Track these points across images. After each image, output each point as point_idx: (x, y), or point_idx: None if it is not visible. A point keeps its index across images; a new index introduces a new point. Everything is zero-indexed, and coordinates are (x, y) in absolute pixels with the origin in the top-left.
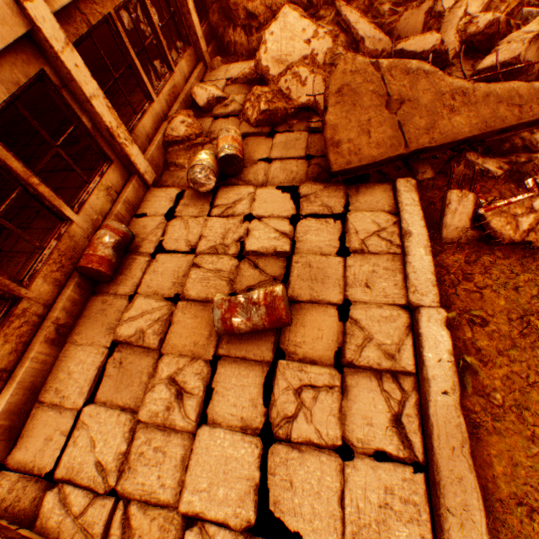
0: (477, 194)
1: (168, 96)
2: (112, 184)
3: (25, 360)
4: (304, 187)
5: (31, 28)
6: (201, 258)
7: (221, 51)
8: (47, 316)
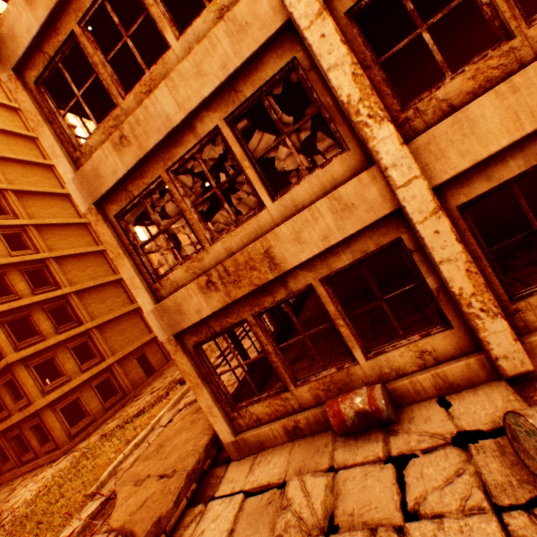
0: None
1: None
2: (432, 348)
3: (269, 424)
4: None
5: (397, 206)
6: None
7: None
8: (298, 412)
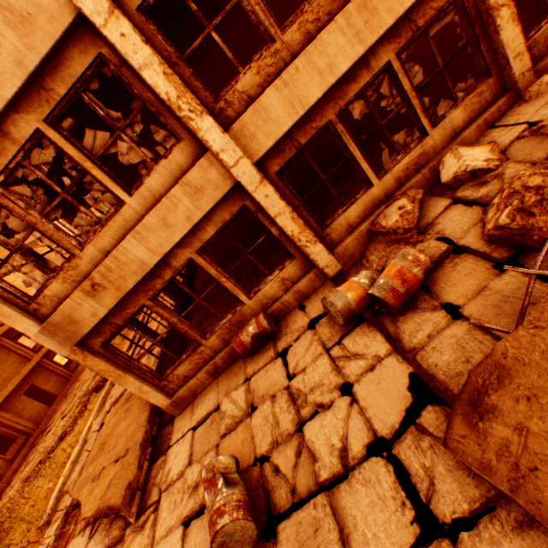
0: None
1: (403, 170)
2: (288, 276)
3: (196, 376)
4: (432, 411)
5: (236, 182)
6: (280, 395)
7: None
8: (215, 357)
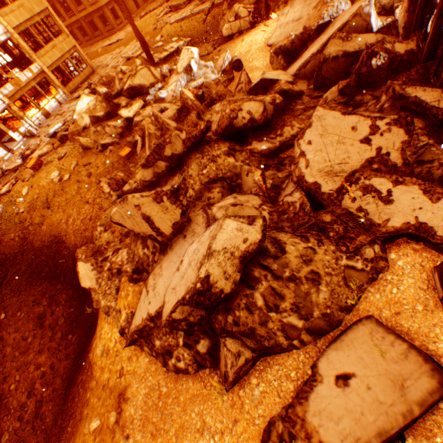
0: (219, 10)
1: None
2: None
3: None
4: None
5: None
6: None
7: None
8: None
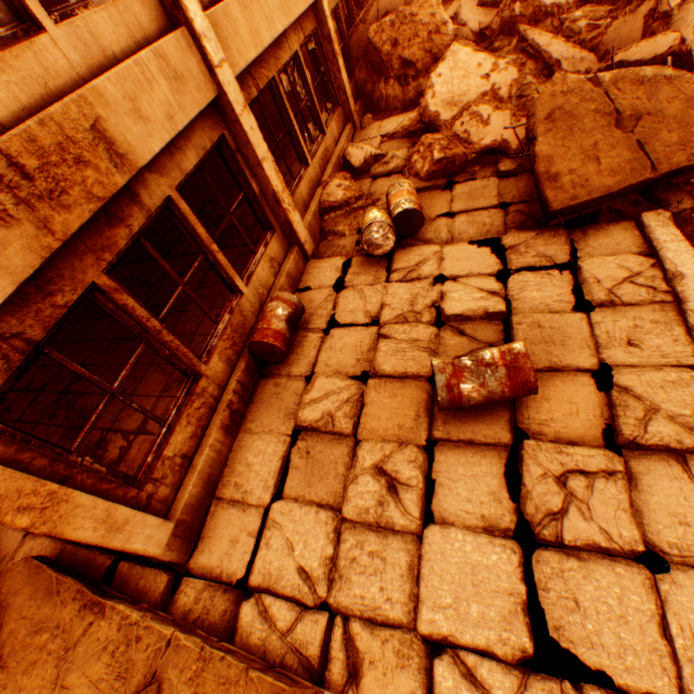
0: None
1: (321, 160)
2: (275, 255)
3: (204, 447)
4: (508, 237)
5: (218, 93)
6: (389, 328)
7: (368, 110)
8: (221, 399)
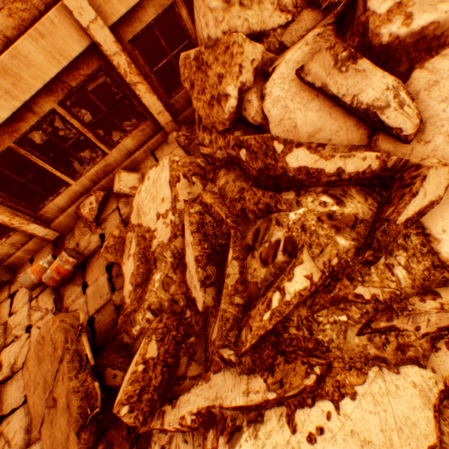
0: None
1: (96, 175)
2: (17, 241)
3: None
4: None
5: None
6: None
7: None
8: None
